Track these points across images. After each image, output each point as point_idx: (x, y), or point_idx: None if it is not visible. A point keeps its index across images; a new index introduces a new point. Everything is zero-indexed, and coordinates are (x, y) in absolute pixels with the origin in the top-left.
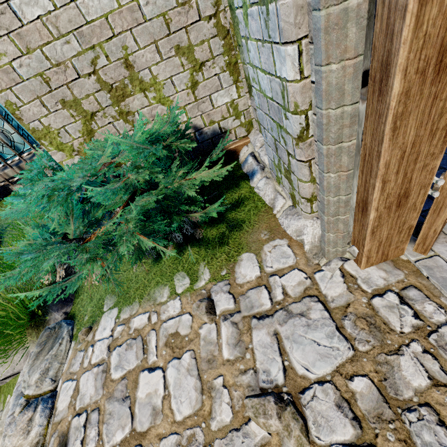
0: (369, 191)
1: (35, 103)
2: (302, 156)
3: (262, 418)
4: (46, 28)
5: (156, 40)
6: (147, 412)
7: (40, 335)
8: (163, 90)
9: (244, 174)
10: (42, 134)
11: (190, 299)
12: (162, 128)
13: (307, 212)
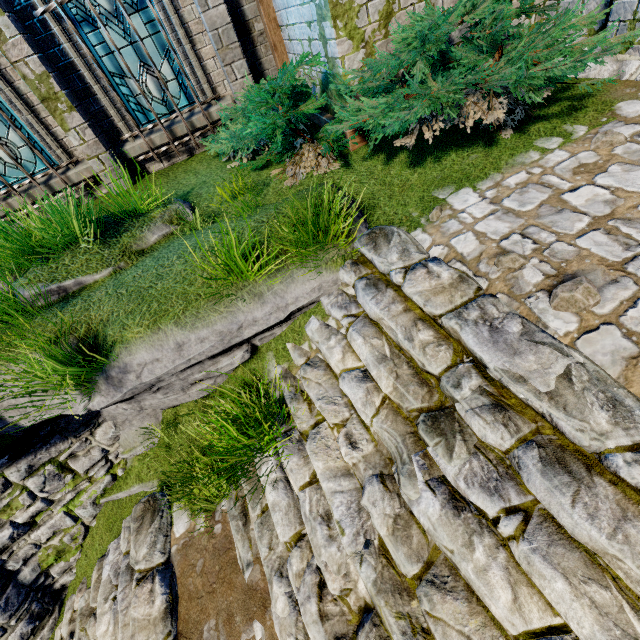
0: None
1: None
2: None
3: None
4: None
5: None
6: (599, 206)
7: (356, 242)
8: None
9: None
10: (342, 11)
11: (575, 145)
12: None
13: None
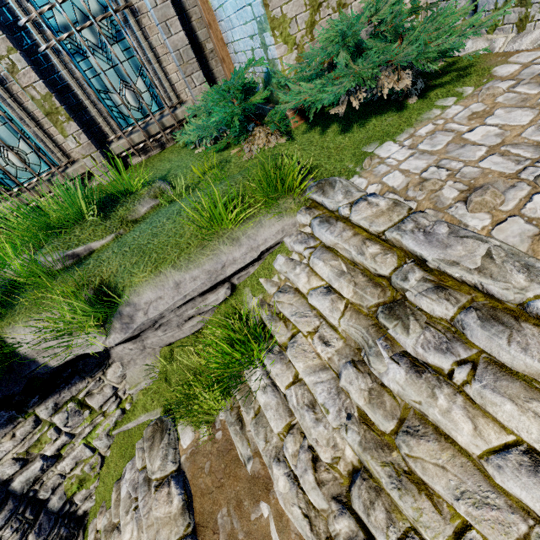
0: None
1: None
2: None
3: None
4: None
5: None
6: (492, 138)
7: (307, 192)
8: None
9: None
10: (278, 23)
11: (467, 100)
12: None
13: None
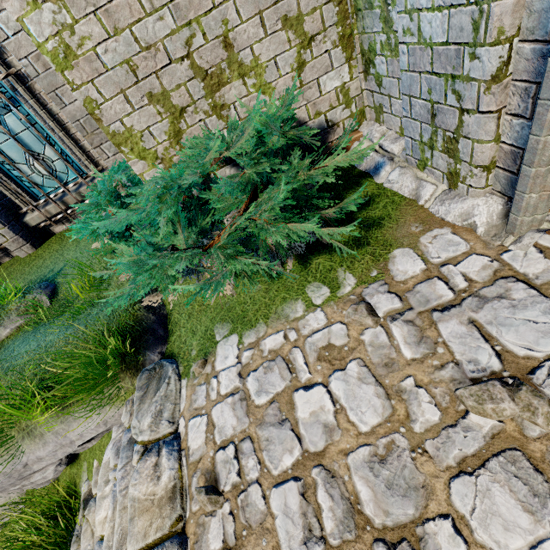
0: None
1: (119, 98)
2: (492, 105)
3: (489, 403)
4: (138, 1)
5: (261, 10)
6: (318, 431)
7: (137, 379)
8: (264, 74)
9: (362, 172)
10: (123, 138)
11: (336, 308)
12: (276, 113)
13: (479, 187)
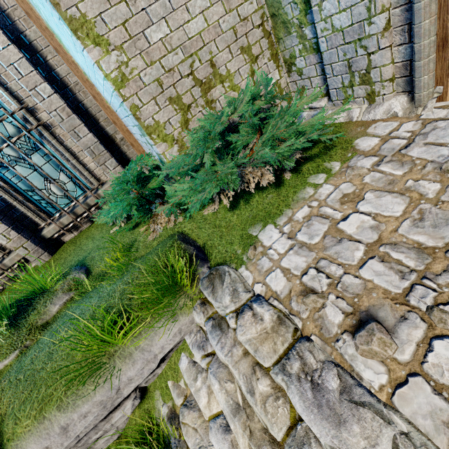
0: (447, 26)
1: (151, 103)
2: (386, 43)
3: None
4: (164, 46)
5: (229, 45)
6: (368, 232)
7: (199, 285)
8: (233, 80)
9: None
10: (153, 129)
11: (336, 178)
12: (254, 91)
13: (390, 93)
